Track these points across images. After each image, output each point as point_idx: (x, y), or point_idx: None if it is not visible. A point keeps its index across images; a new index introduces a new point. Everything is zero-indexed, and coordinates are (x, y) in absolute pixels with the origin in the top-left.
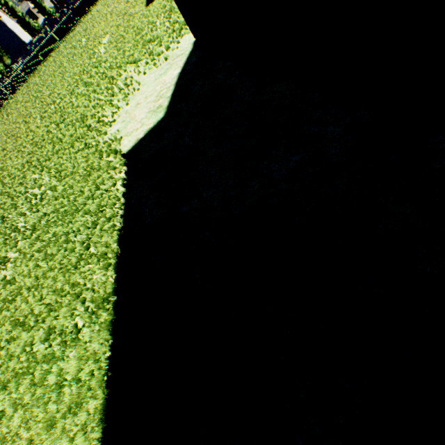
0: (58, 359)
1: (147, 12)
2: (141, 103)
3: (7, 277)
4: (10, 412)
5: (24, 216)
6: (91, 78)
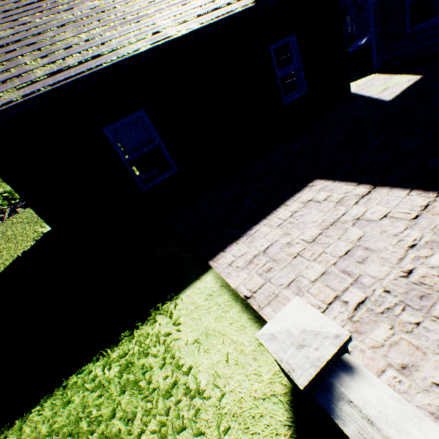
0: None
1: None
2: None
3: None
4: None
5: None
6: None
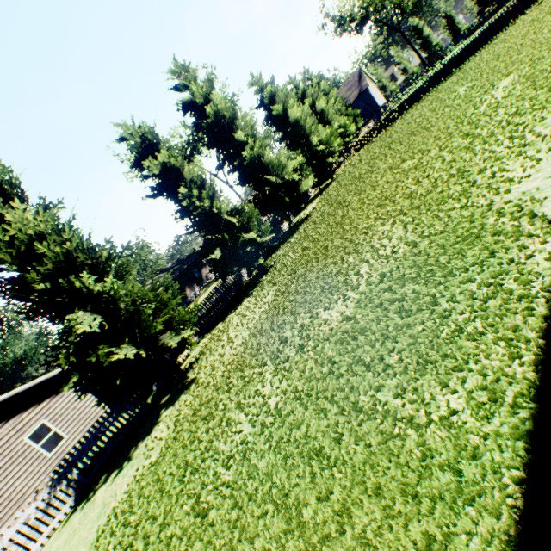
0: (416, 425)
1: None
2: None
3: (344, 312)
4: (350, 440)
5: (369, 263)
6: (475, 129)
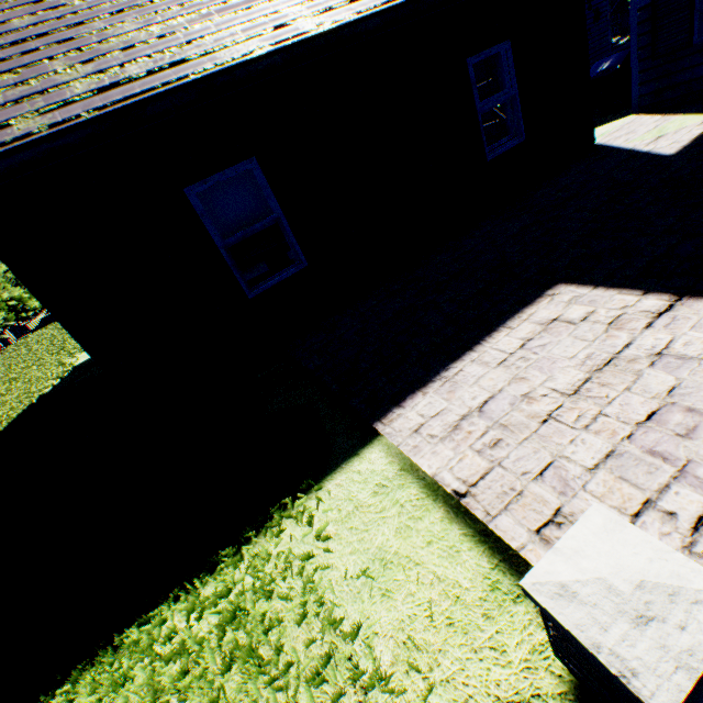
0: None
1: None
2: None
3: None
4: None
5: None
6: None
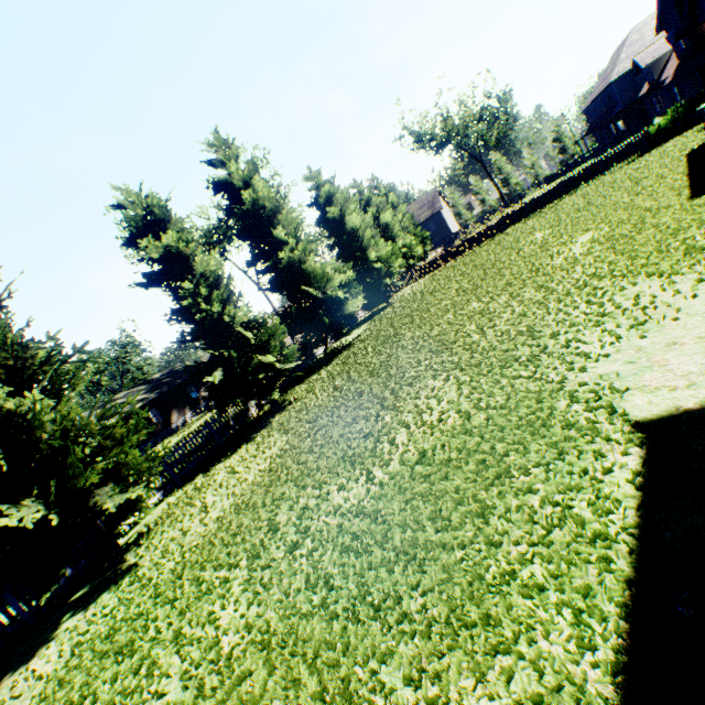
0: None
1: (692, 207)
2: (683, 344)
3: (364, 500)
4: None
5: (409, 430)
6: (550, 282)
